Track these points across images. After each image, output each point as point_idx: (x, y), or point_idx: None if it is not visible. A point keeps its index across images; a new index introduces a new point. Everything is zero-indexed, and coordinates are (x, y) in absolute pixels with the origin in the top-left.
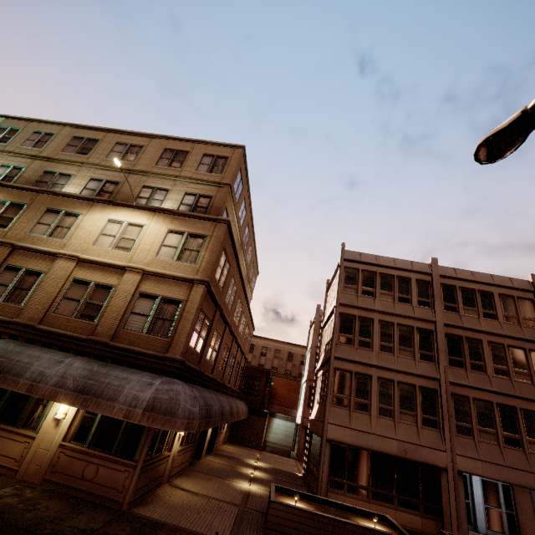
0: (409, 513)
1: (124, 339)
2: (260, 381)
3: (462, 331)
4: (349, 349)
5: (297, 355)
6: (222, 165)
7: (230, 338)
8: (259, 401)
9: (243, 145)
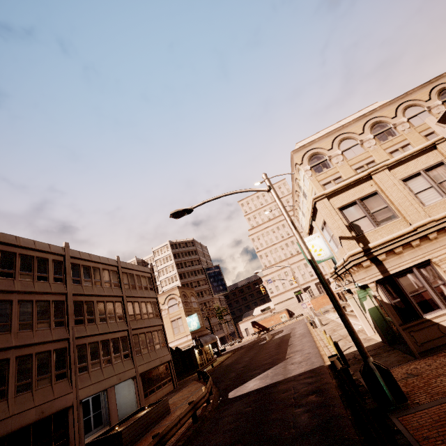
0: None
1: None
2: None
3: (83, 297)
4: None
5: None
6: None
7: None
8: None
9: None
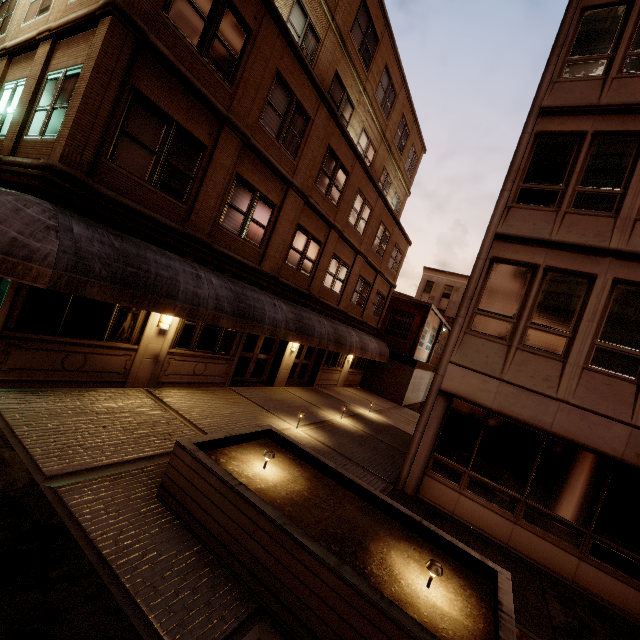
0: (619, 580)
1: (23, 154)
2: (413, 319)
3: None
4: (541, 215)
5: None
6: None
7: (318, 224)
8: (408, 345)
9: None
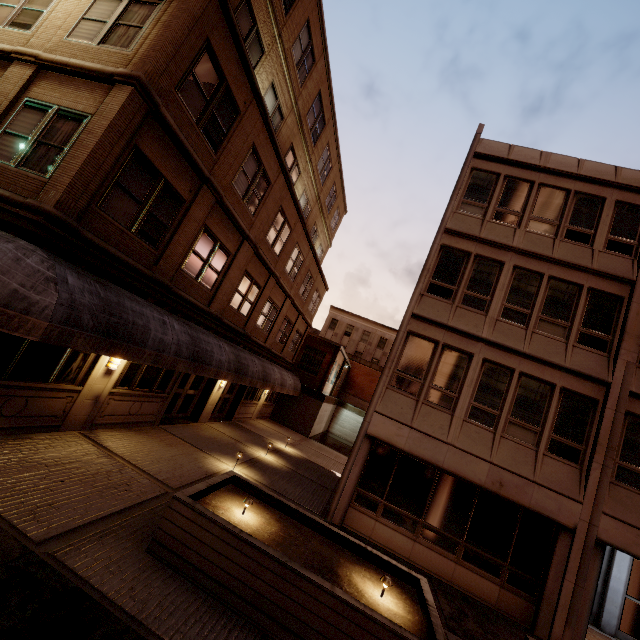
0: (479, 575)
1: None
2: (324, 357)
3: None
4: (442, 305)
5: (391, 342)
6: None
7: (261, 270)
8: (318, 381)
9: None
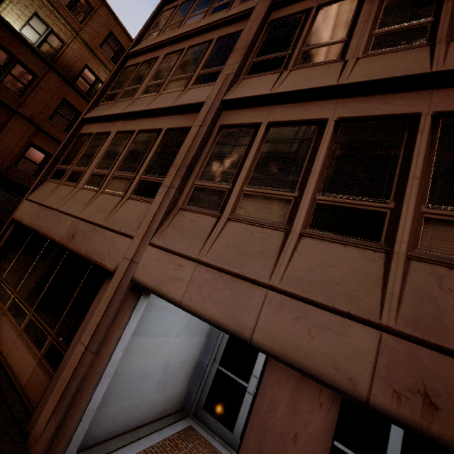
0: (28, 349)
1: None
2: None
3: None
4: (106, 106)
5: None
6: None
7: None
8: None
9: None
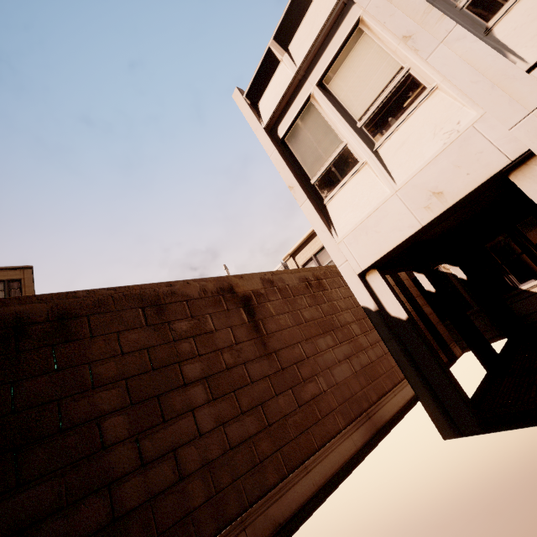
0: None
1: None
2: None
3: None
4: None
5: None
6: (18, 287)
7: None
8: None
9: (32, 266)
